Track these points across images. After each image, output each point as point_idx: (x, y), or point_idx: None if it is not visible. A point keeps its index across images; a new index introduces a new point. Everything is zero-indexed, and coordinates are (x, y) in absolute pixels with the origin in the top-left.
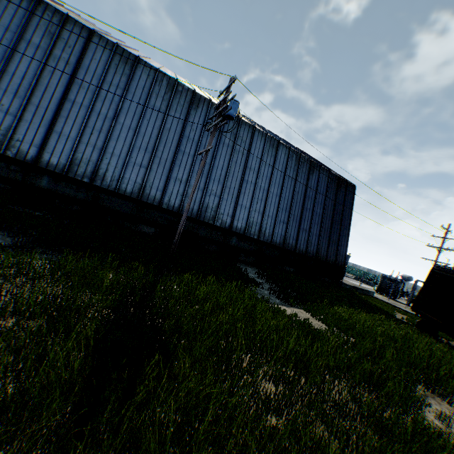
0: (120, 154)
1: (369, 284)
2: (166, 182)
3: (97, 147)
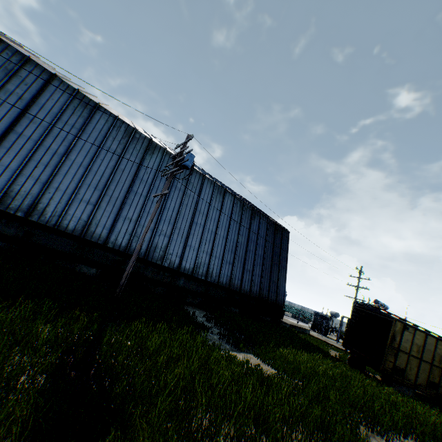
0: (67, 190)
1: (304, 321)
2: (114, 220)
3: (41, 180)
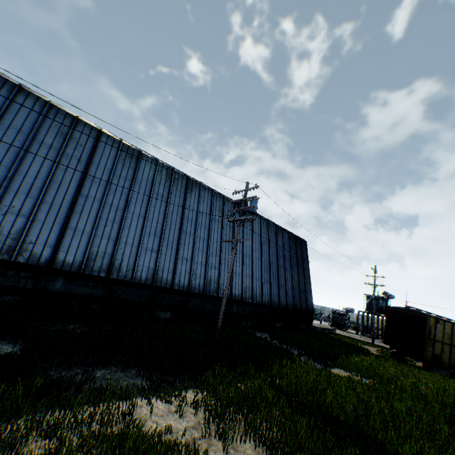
0: (133, 242)
1: (316, 318)
2: (175, 263)
3: (111, 238)
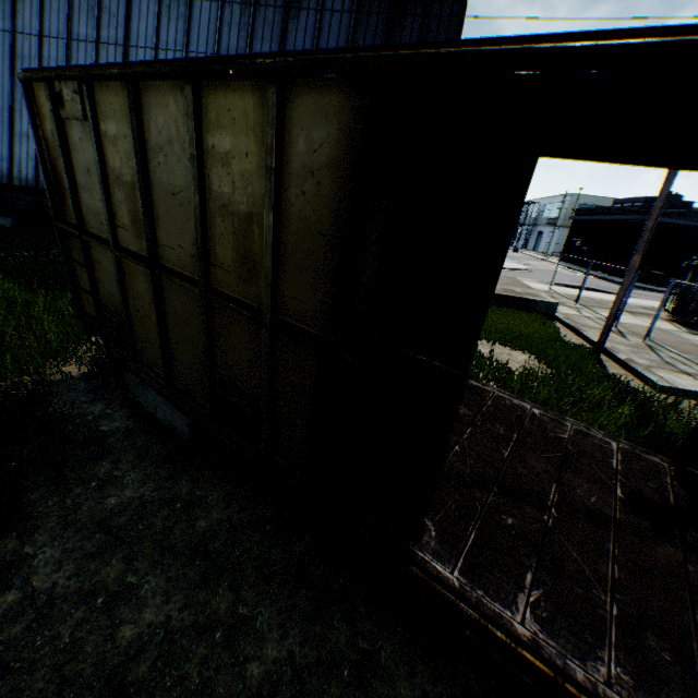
0: None
1: None
2: (12, 145)
3: None
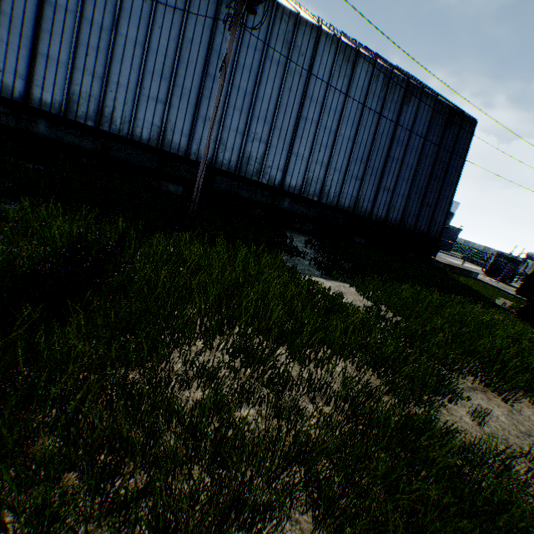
0: (129, 85)
1: (480, 265)
2: (192, 124)
3: (97, 75)
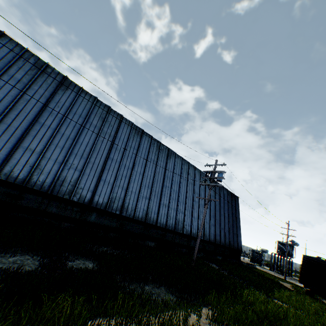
0: (136, 191)
1: None
2: (158, 207)
3: (124, 188)
